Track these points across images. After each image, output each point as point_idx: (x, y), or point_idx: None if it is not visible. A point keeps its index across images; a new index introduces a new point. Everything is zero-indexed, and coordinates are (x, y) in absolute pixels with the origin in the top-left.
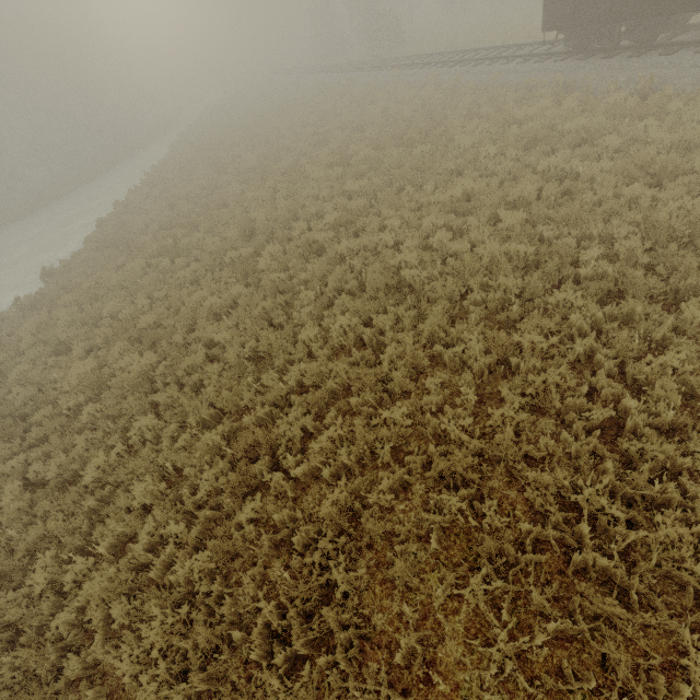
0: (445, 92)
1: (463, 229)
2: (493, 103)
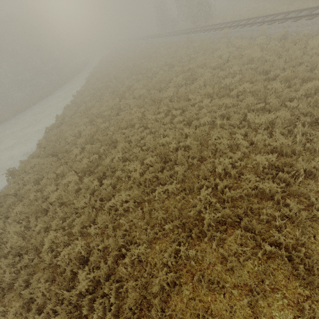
0: (277, 39)
1: None
2: None
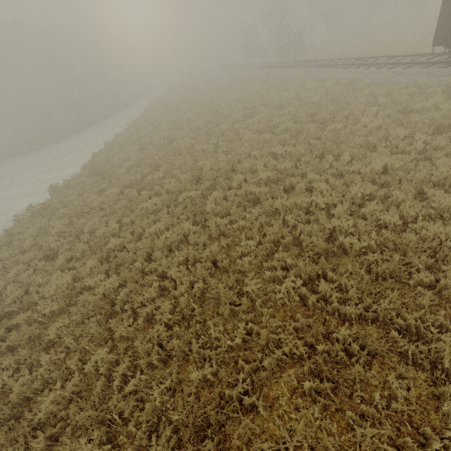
0: (343, 85)
1: (383, 198)
2: (389, 95)
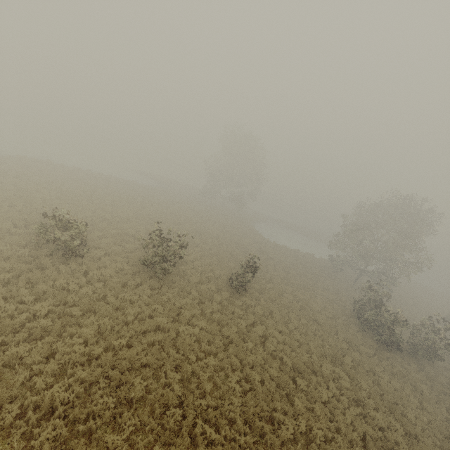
0: None
1: None
2: None
